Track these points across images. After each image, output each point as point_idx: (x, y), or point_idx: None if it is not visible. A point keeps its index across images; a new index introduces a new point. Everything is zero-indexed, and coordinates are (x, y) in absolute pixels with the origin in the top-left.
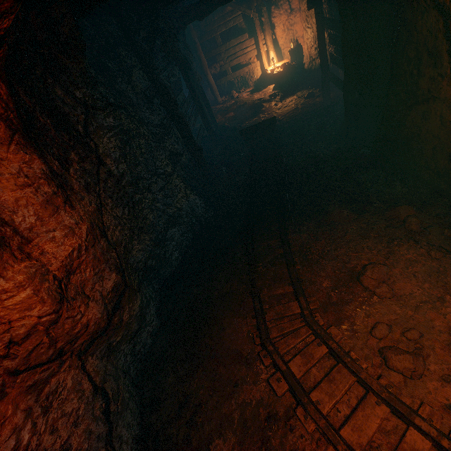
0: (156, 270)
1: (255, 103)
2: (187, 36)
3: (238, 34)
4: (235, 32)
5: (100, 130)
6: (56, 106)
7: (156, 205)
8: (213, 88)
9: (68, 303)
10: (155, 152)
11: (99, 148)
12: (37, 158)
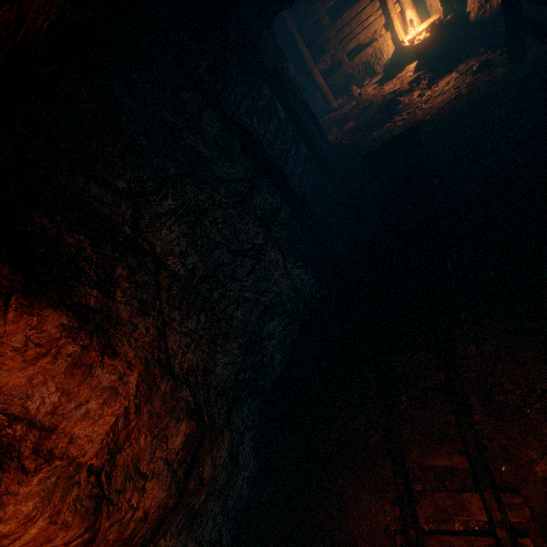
0: (251, 383)
1: (386, 101)
2: (282, 31)
3: (353, 2)
4: (349, 0)
5: (155, 222)
6: (92, 212)
7: (245, 295)
8: (324, 91)
9: (109, 505)
10: (237, 223)
11: (155, 247)
12: (53, 311)
